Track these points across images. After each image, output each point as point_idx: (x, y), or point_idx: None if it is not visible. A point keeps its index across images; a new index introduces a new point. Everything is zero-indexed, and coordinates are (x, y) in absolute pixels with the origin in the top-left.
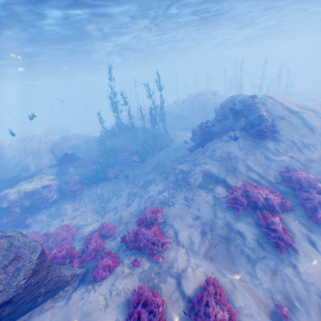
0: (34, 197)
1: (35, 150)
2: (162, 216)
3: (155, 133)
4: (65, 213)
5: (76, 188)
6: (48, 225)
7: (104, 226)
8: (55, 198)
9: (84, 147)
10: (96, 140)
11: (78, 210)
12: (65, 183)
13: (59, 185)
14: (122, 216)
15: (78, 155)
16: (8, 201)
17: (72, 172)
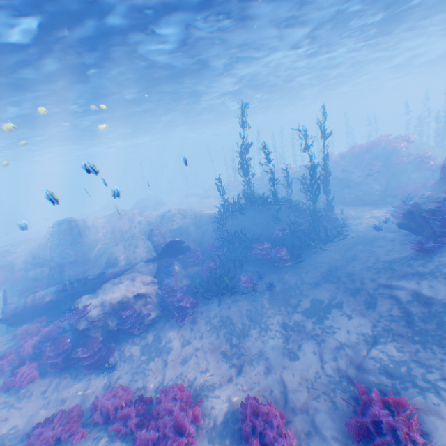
0: (123, 315)
1: (124, 232)
2: (418, 426)
3: (309, 210)
4: (168, 349)
5: (188, 305)
6: (142, 370)
7: (260, 415)
8: (152, 318)
9: (192, 231)
10: (210, 220)
11: (190, 345)
12: (167, 291)
13: (158, 293)
14: (287, 384)
15: (187, 244)
16: (86, 318)
17: (177, 272)
